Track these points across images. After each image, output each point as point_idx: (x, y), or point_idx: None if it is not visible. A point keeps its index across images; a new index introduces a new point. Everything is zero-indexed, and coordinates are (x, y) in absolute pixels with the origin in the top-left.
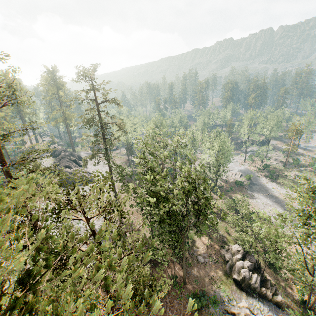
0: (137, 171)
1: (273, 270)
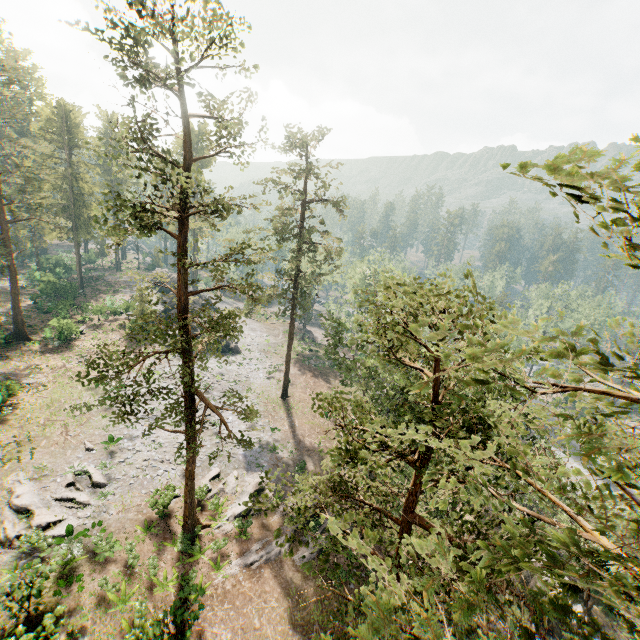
0: (319, 352)
1: (603, 608)
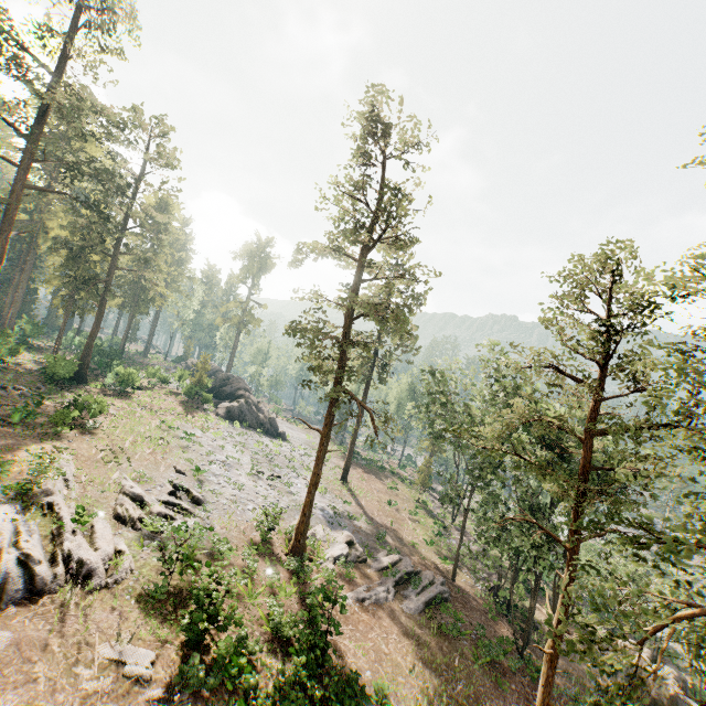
0: (362, 457)
1: None
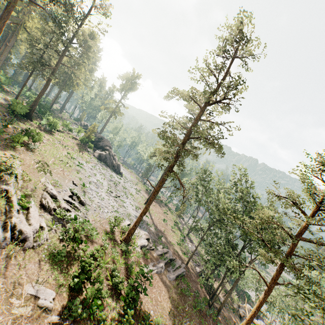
0: None
1: None
